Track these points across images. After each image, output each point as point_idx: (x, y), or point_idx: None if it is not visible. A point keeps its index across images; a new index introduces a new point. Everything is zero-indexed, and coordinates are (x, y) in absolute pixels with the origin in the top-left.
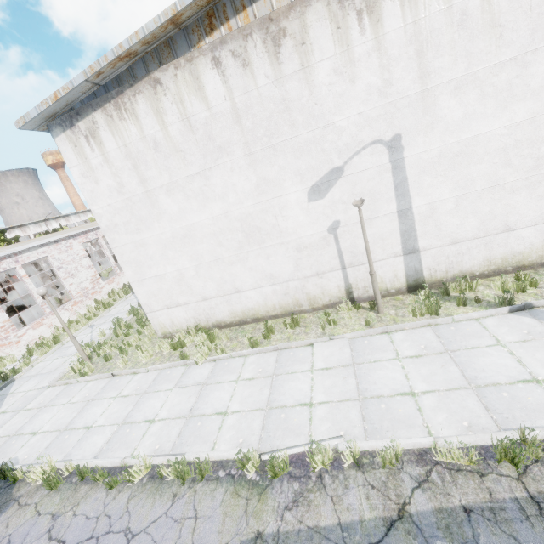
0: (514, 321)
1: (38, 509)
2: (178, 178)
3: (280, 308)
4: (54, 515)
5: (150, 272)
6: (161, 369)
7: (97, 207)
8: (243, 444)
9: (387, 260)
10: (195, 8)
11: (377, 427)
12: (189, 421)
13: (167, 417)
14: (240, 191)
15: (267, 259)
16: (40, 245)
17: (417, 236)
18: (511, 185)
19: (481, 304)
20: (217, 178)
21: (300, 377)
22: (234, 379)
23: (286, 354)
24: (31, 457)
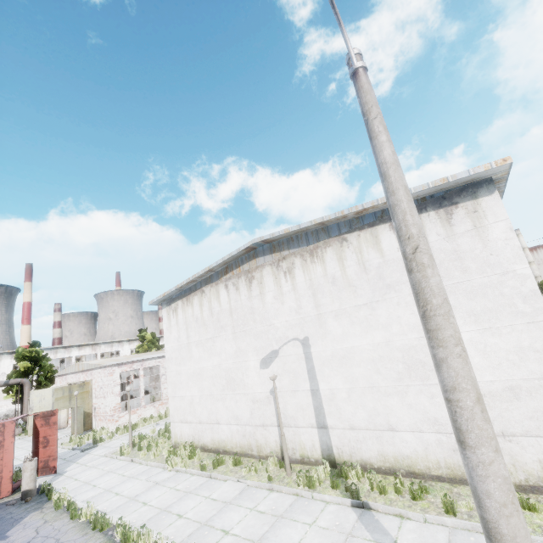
0: (344, 513)
1: (44, 516)
2: (202, 339)
3: (239, 446)
4: (46, 521)
5: (179, 392)
6: (153, 466)
7: (167, 346)
8: (133, 522)
9: (306, 428)
10: (219, 266)
11: (189, 541)
12: (130, 501)
13: (124, 495)
14: (227, 353)
15: (236, 403)
16: (159, 356)
17: (325, 414)
18: (384, 389)
19: (348, 493)
20: (218, 342)
21: (197, 499)
22: (172, 486)
23: (211, 481)
24: (64, 491)
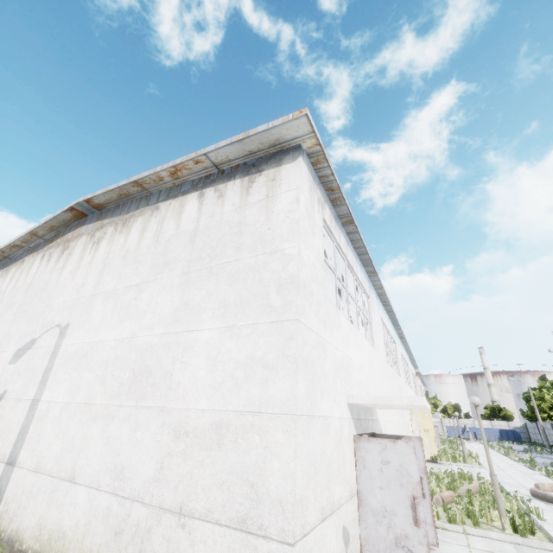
0: None
1: None
2: None
3: None
4: None
5: None
6: None
7: None
8: None
9: None
10: (45, 231)
11: None
12: None
13: None
14: None
15: None
16: None
17: (25, 441)
18: (97, 409)
19: None
20: None
21: None
22: None
23: None
24: None
